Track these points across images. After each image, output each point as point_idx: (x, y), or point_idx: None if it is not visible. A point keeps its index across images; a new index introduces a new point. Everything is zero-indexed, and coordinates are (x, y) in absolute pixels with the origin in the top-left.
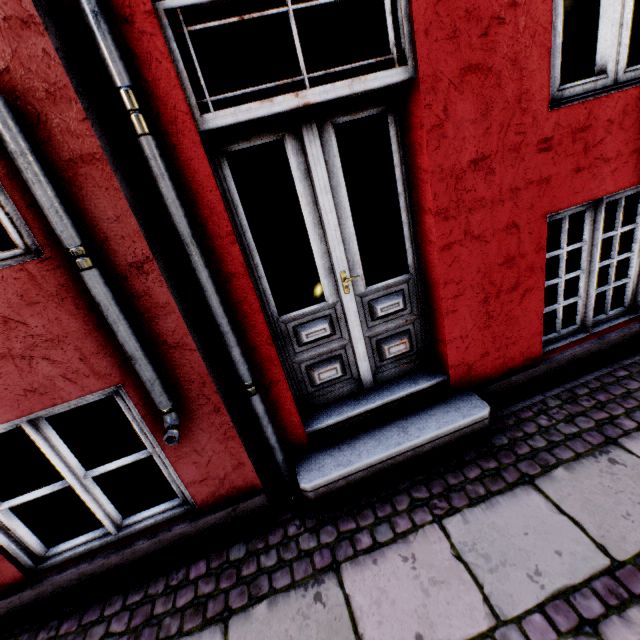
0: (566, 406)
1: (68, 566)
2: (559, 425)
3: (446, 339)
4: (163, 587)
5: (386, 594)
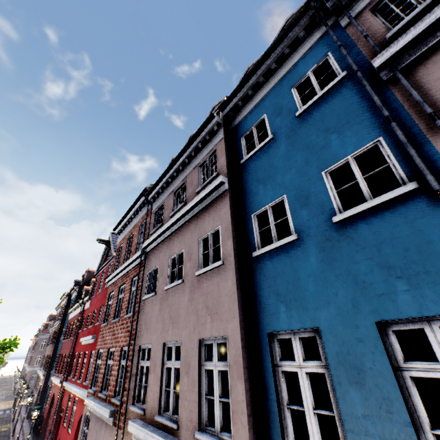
0: None
1: None
2: None
3: None
4: None
5: None
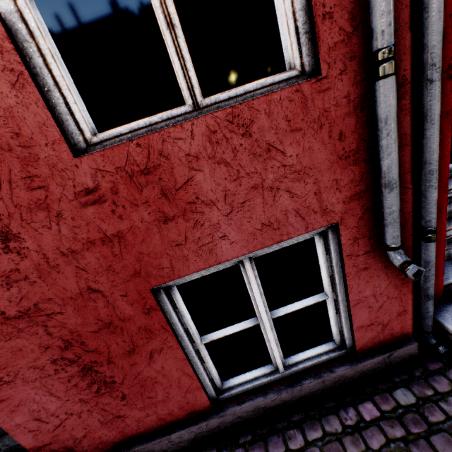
0: None
1: (244, 399)
2: None
3: None
4: (340, 426)
5: None
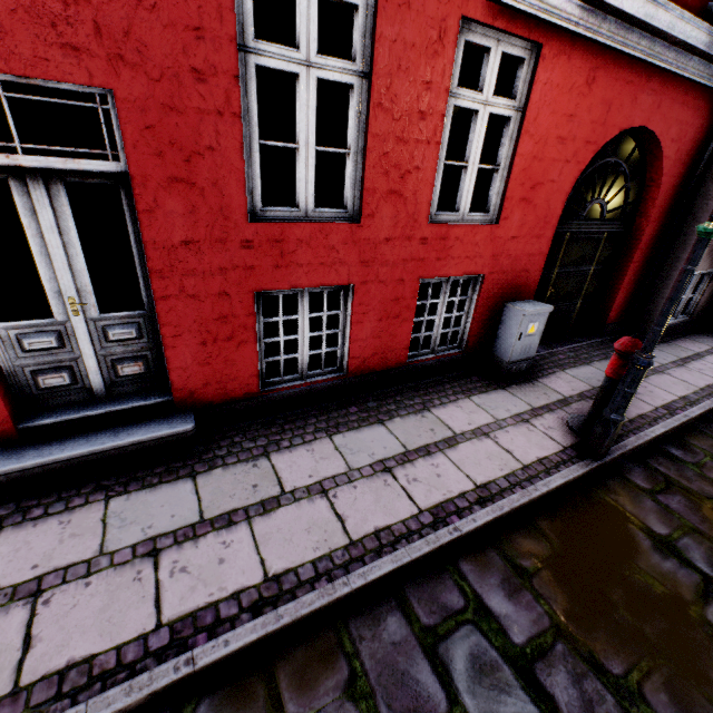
0: (261, 430)
1: None
2: (245, 442)
3: (168, 367)
4: None
5: (29, 544)
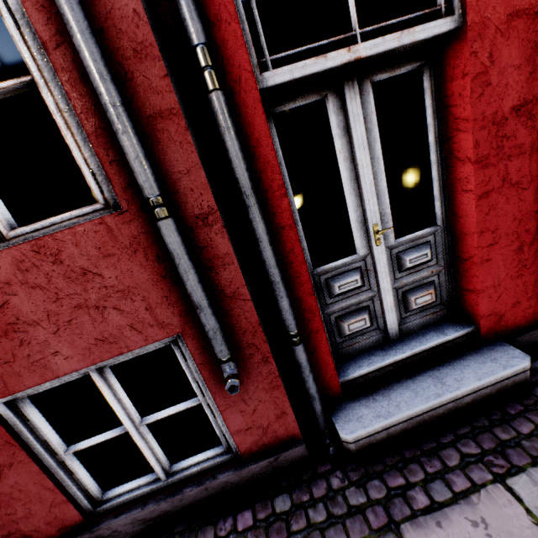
0: None
1: (122, 510)
2: None
3: (479, 288)
4: (212, 537)
5: None
